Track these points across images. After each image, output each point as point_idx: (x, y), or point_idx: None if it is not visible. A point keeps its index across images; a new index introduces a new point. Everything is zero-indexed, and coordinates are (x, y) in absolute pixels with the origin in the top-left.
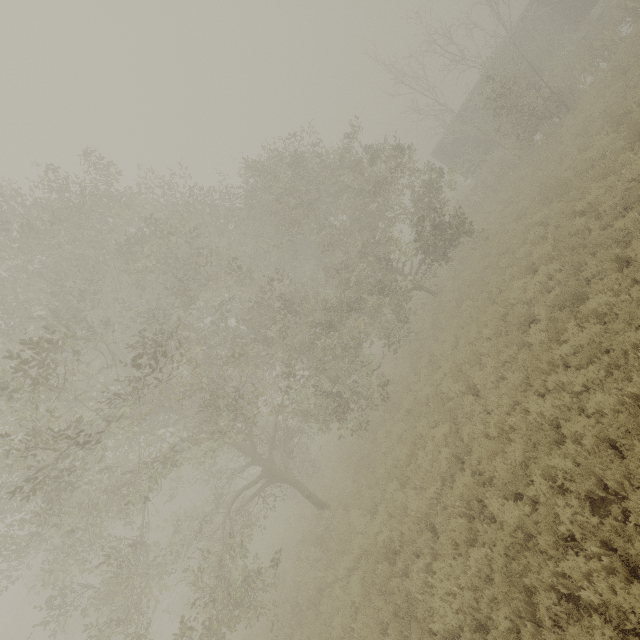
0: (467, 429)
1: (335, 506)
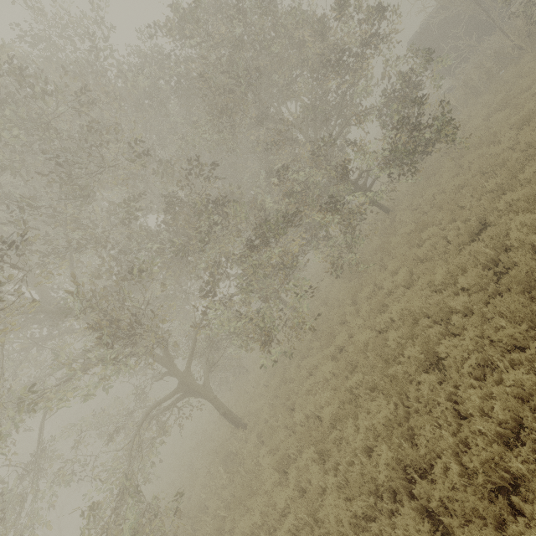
0: (425, 434)
1: (250, 428)
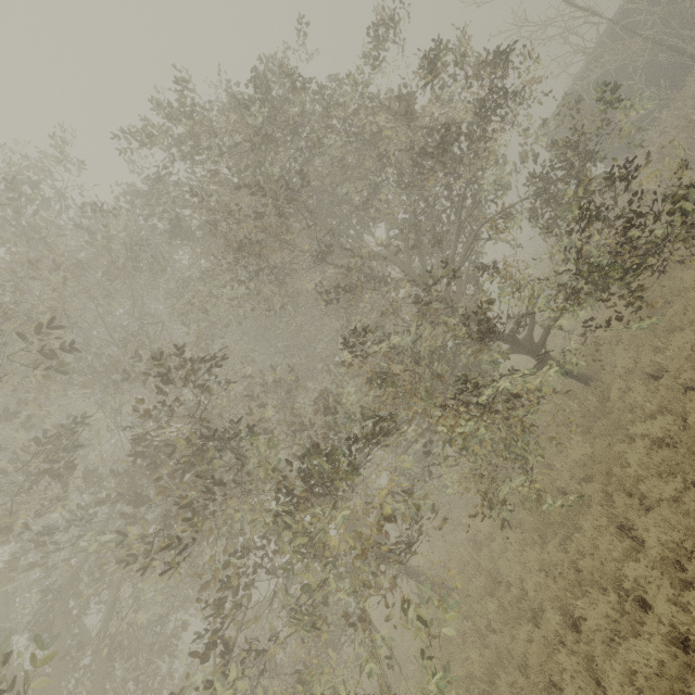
0: None
1: None
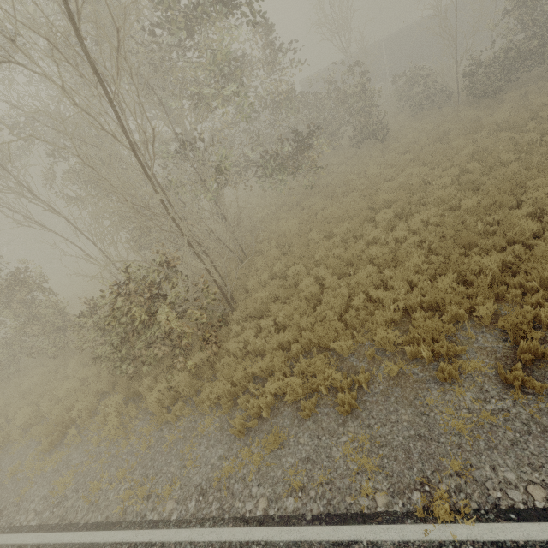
0: None
1: None
